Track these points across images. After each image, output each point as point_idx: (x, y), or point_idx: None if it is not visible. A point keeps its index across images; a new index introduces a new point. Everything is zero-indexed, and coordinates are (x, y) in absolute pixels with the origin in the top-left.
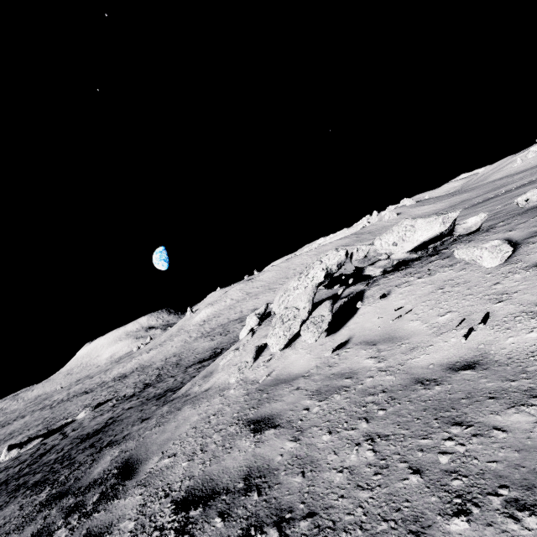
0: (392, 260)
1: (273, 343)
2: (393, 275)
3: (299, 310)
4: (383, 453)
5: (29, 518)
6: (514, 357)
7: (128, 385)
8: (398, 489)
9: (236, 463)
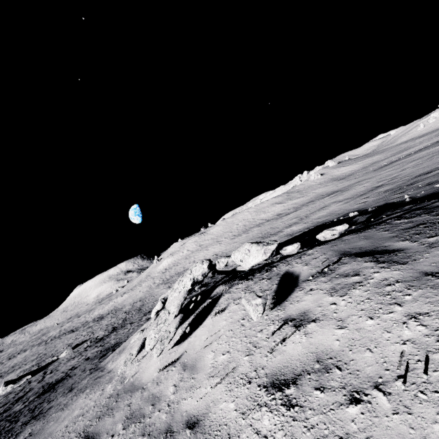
0: None
1: (146, 344)
2: (241, 284)
3: (170, 314)
4: None
5: None
6: (212, 426)
7: (102, 327)
8: None
9: None
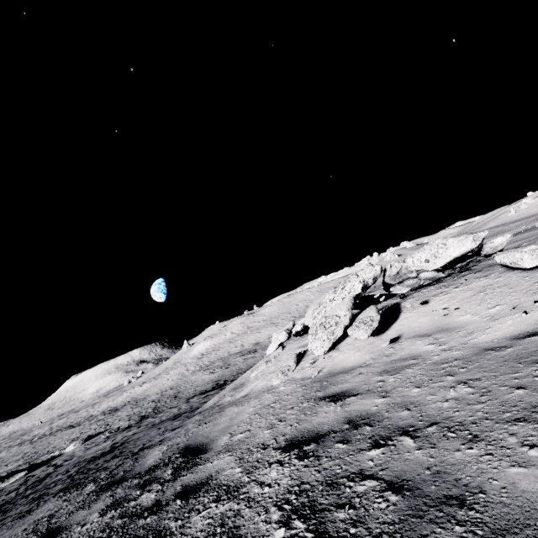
0: (419, 279)
1: (318, 346)
2: (426, 289)
3: (340, 317)
4: (481, 386)
5: (90, 500)
6: None
7: (121, 418)
8: (509, 398)
9: (329, 418)
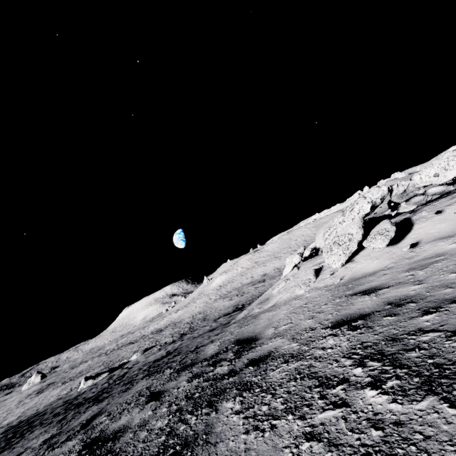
0: (426, 196)
1: (335, 260)
2: (437, 202)
3: (353, 234)
4: None
5: (174, 376)
6: None
7: (166, 336)
8: None
9: (368, 304)
